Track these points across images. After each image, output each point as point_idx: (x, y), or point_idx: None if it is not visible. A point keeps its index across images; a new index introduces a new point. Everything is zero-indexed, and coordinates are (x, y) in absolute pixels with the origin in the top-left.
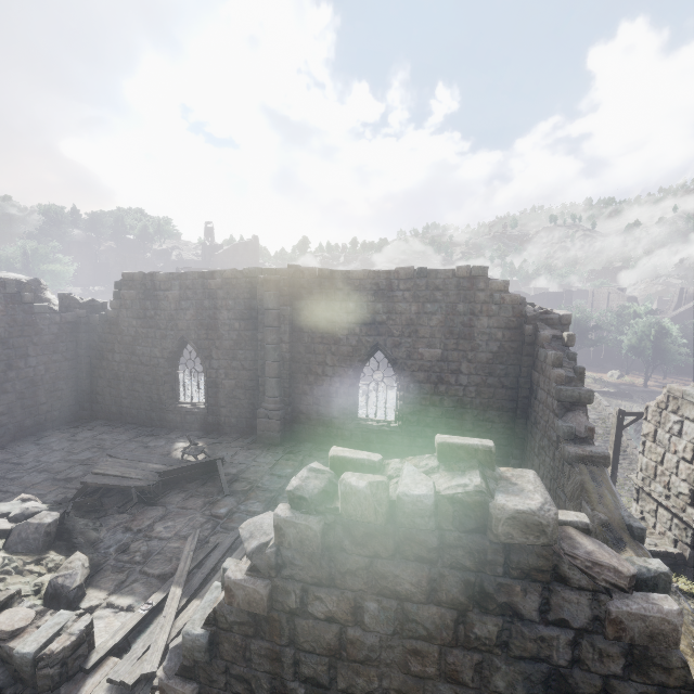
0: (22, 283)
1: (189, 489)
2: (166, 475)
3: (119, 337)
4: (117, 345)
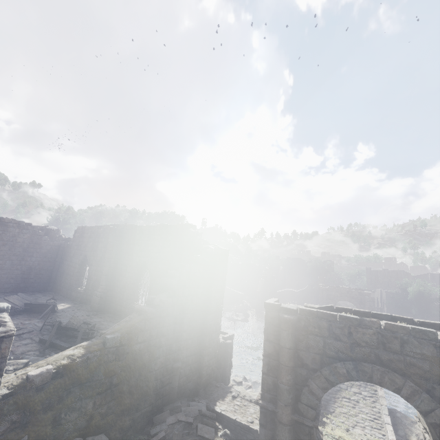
0: (53, 230)
1: (32, 315)
2: (27, 306)
3: (70, 254)
4: (68, 257)
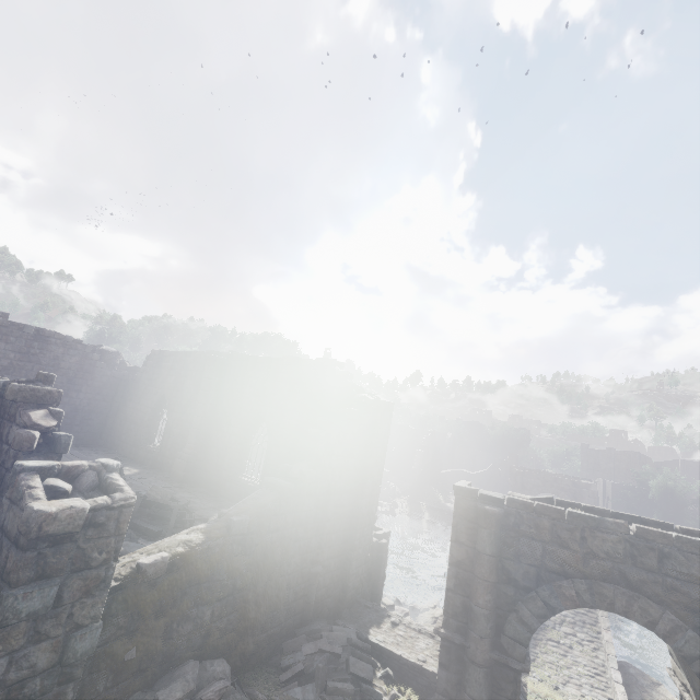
0: (110, 353)
1: None
2: None
3: (137, 391)
4: (134, 396)
